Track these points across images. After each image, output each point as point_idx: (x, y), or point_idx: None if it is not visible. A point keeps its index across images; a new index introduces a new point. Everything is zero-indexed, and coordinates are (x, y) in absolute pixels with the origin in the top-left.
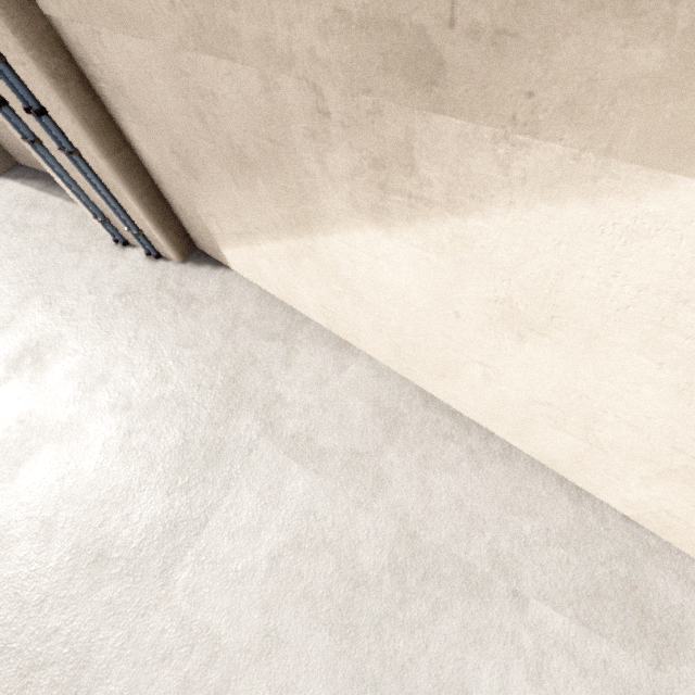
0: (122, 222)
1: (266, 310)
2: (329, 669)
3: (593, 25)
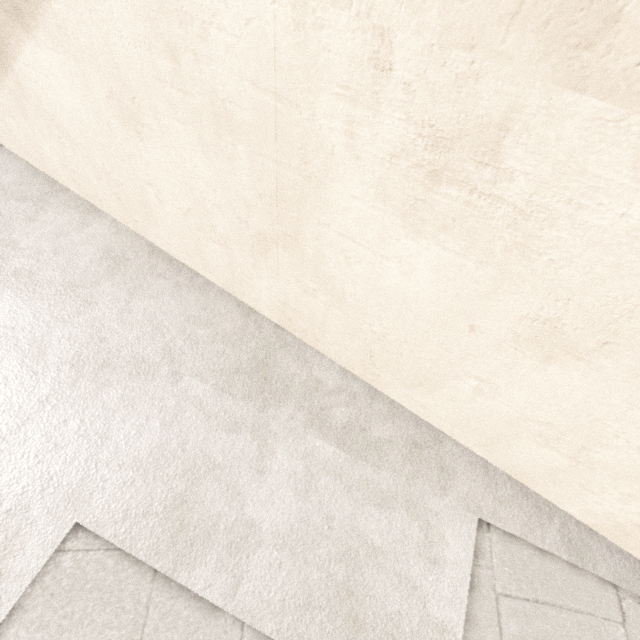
0: None
1: (27, 179)
2: None
3: None
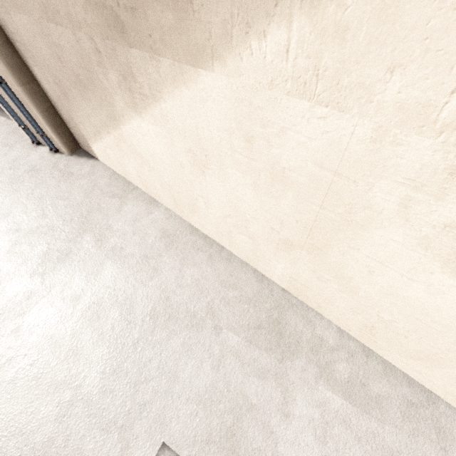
0: (33, 127)
1: (114, 182)
2: (102, 366)
3: (152, 4)
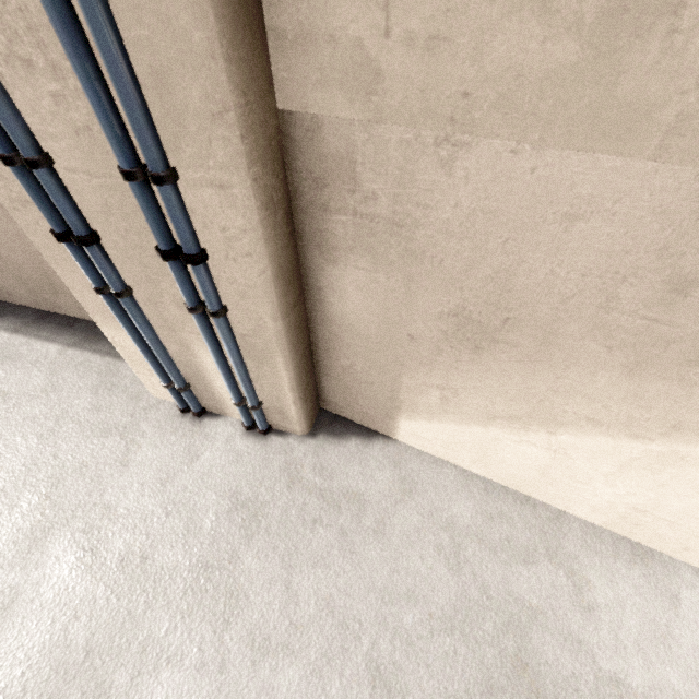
0: (234, 393)
1: (488, 504)
2: None
3: None
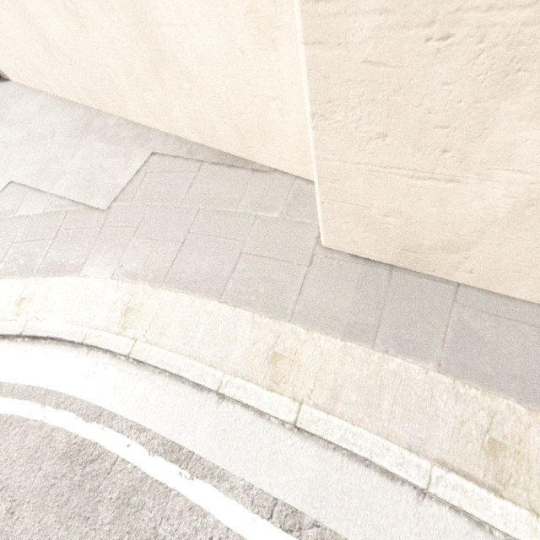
0: None
1: (18, 90)
2: None
3: None
